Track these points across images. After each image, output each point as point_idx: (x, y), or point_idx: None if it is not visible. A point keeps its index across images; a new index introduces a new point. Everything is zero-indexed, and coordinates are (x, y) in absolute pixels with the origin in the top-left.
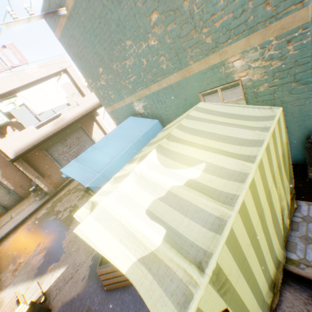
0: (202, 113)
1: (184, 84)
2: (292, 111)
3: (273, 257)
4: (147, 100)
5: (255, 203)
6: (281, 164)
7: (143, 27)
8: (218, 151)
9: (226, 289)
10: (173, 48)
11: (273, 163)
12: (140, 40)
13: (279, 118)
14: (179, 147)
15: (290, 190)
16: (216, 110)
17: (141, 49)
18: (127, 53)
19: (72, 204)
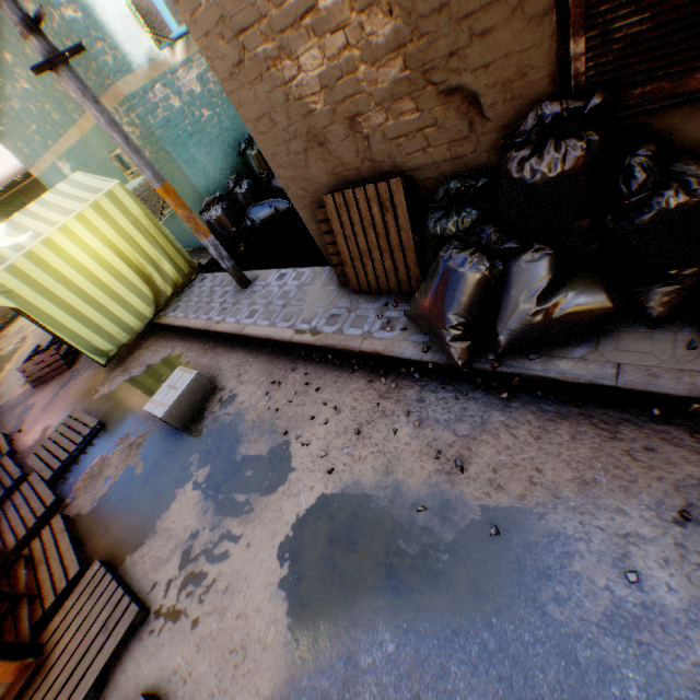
0: (70, 185)
1: (89, 143)
2: (183, 182)
3: (132, 310)
4: (71, 160)
5: (62, 256)
6: (134, 233)
7: (5, 65)
8: (49, 221)
9: (19, 299)
10: (52, 98)
11: (104, 231)
12: (12, 80)
13: (114, 191)
14: (25, 220)
15: (189, 263)
16: (84, 182)
17: (20, 92)
18: (9, 93)
19: (23, 335)
